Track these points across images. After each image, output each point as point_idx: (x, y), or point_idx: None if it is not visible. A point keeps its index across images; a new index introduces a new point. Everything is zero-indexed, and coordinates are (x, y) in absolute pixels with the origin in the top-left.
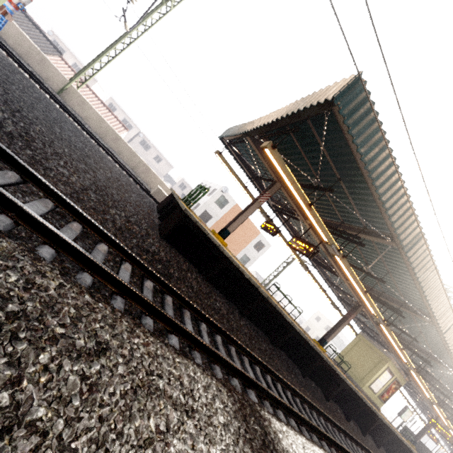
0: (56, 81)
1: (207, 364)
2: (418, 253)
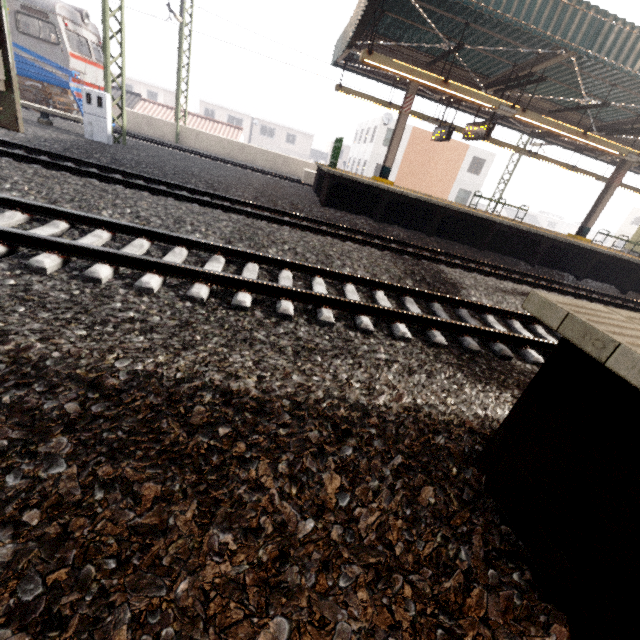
0: (168, 132)
1: None
2: (609, 41)
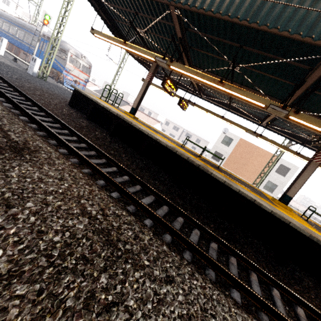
0: None
1: None
2: None
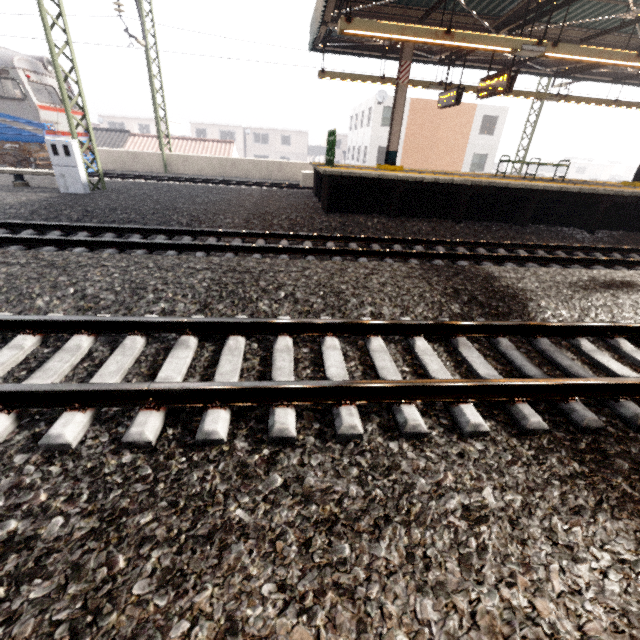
0: (156, 163)
1: (404, 263)
2: None
